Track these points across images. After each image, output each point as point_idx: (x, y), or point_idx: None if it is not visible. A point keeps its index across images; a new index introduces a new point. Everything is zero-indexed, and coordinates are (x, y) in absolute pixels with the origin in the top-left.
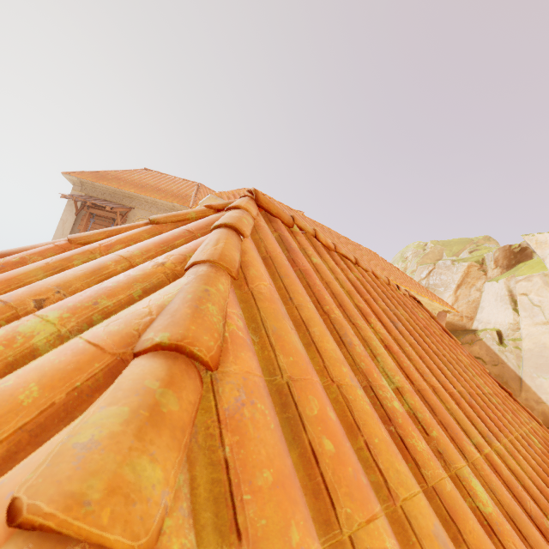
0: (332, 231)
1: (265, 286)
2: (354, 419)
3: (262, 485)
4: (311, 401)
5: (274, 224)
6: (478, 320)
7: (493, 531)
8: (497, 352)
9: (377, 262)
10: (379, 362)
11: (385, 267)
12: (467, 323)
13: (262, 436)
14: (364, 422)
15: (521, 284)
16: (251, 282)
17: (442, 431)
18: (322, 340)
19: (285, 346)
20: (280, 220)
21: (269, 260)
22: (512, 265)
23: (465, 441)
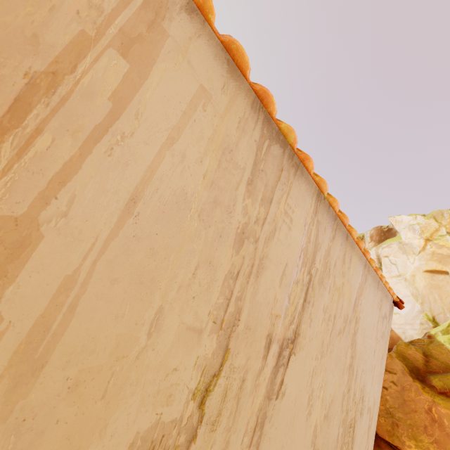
0: None
1: None
2: None
3: None
4: None
5: None
6: None
7: None
8: None
9: None
10: None
11: None
12: None
13: None
14: None
15: (384, 250)
16: None
17: None
18: None
19: None
20: None
21: None
22: (382, 240)
23: None
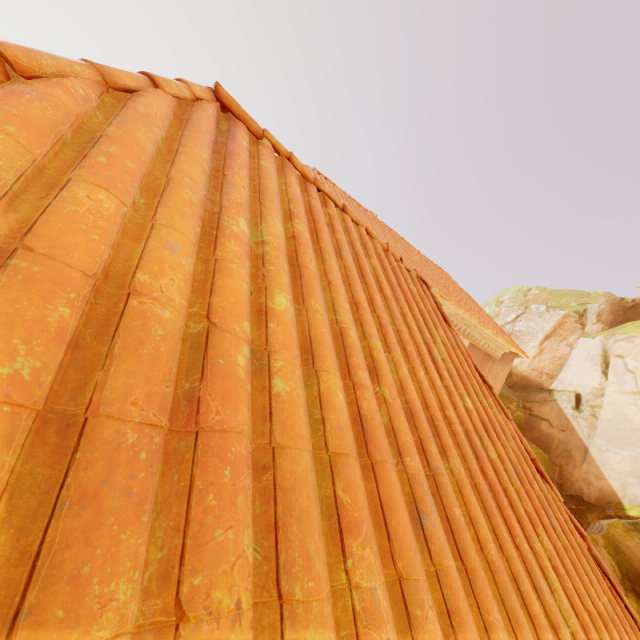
0: (399, 237)
1: (145, 109)
2: (163, 192)
3: (6, 109)
4: (114, 148)
5: (231, 121)
6: (559, 380)
7: (266, 314)
8: (570, 416)
9: (442, 280)
10: (262, 226)
11: (451, 288)
12: (545, 381)
13: (30, 107)
14: (171, 196)
15: (619, 344)
16: (132, 102)
17: (284, 274)
18: (183, 163)
19: (123, 128)
20: (244, 125)
21: (185, 121)
22: (618, 322)
23: (315, 300)
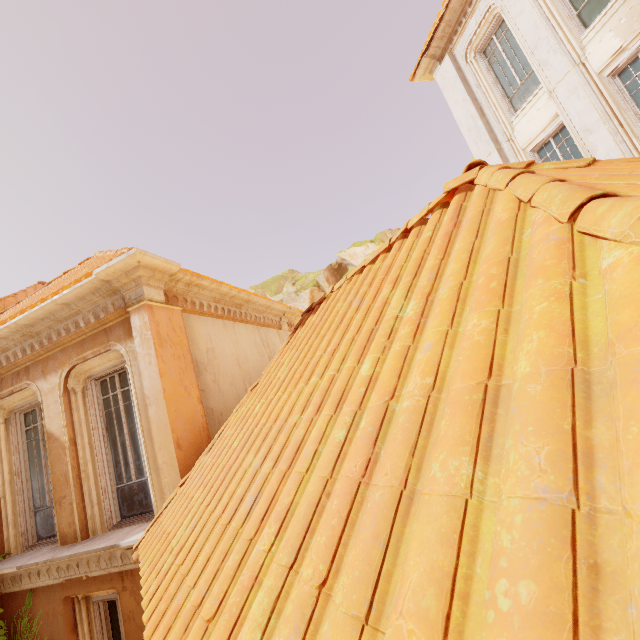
0: None
1: None
2: None
3: None
4: None
5: None
6: None
7: None
8: None
9: None
10: None
11: None
12: None
13: None
14: None
15: None
16: None
17: None
18: None
19: None
20: None
21: None
22: (339, 279)
23: None
